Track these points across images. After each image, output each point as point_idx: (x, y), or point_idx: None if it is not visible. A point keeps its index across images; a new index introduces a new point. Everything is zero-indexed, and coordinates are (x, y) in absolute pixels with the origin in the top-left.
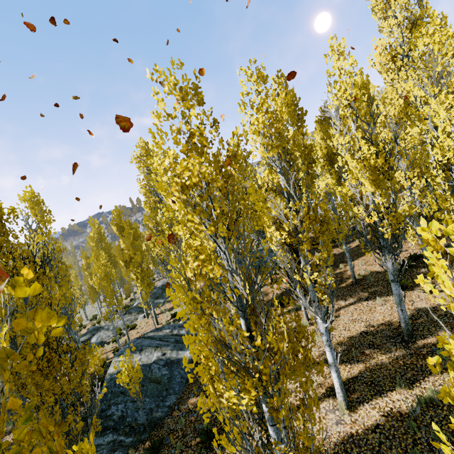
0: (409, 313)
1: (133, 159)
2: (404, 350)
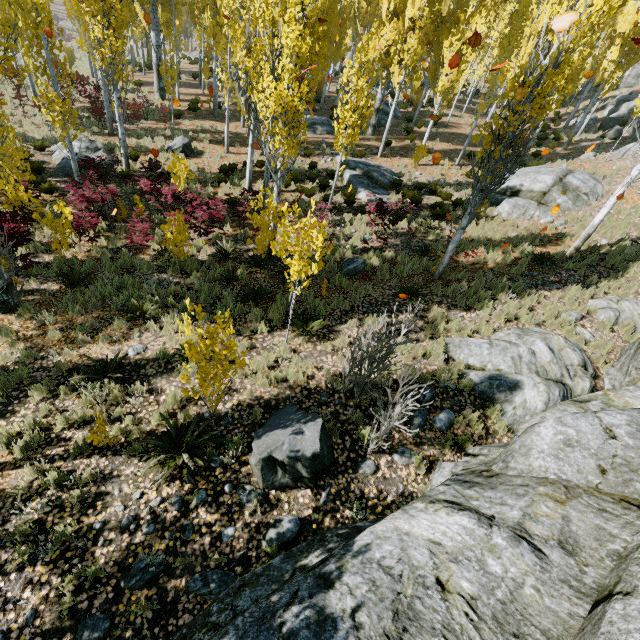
0: None
1: None
2: None
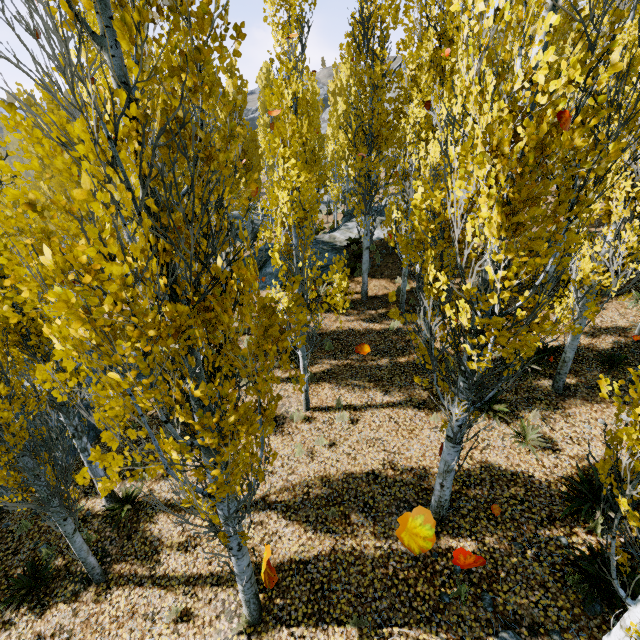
0: (466, 468)
1: None
2: None
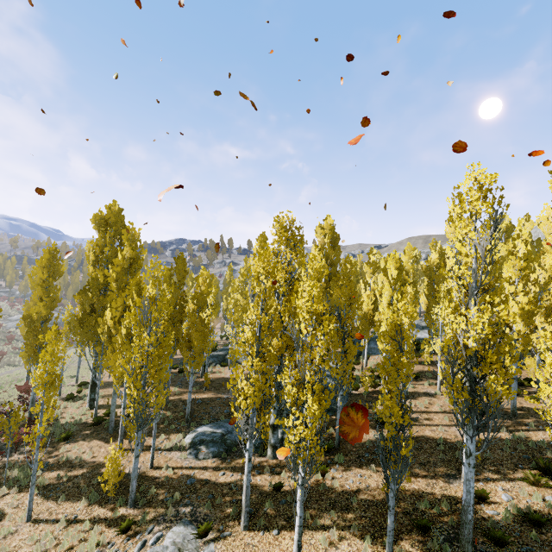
0: (516, 407)
1: (318, 229)
2: (509, 420)
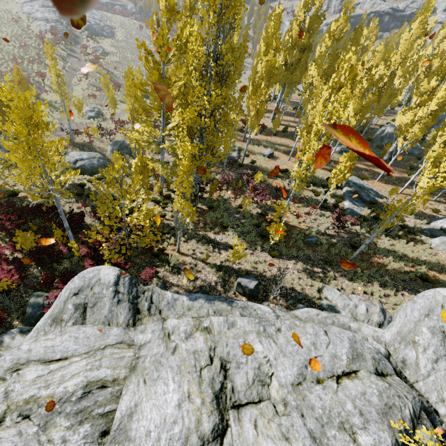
0: None
1: None
2: None
